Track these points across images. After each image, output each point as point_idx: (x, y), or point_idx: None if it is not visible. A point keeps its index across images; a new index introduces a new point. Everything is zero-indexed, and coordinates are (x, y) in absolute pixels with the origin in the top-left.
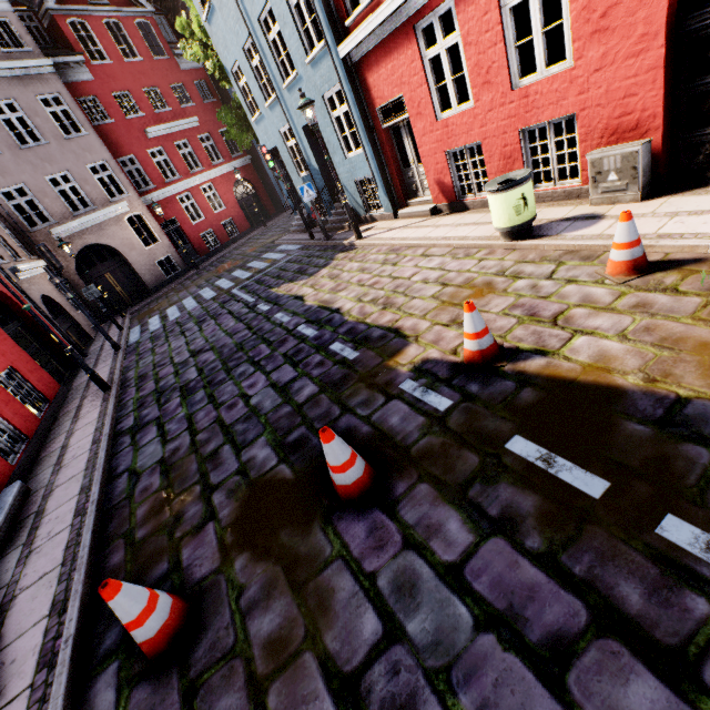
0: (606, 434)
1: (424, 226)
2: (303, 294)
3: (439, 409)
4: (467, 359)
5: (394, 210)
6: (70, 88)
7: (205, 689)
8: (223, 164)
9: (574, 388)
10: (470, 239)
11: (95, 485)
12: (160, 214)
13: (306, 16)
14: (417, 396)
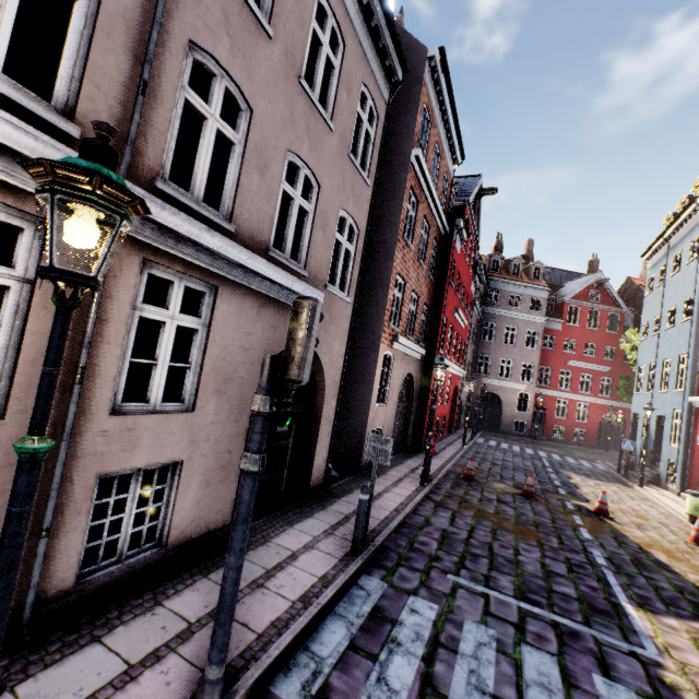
0: (598, 526)
1: (679, 504)
2: (573, 478)
3: (568, 507)
4: (593, 509)
5: (681, 490)
6: (545, 330)
7: (473, 485)
8: (607, 399)
9: (609, 525)
10: (681, 515)
11: (456, 458)
12: (538, 401)
13: (683, 375)
14: (566, 504)
